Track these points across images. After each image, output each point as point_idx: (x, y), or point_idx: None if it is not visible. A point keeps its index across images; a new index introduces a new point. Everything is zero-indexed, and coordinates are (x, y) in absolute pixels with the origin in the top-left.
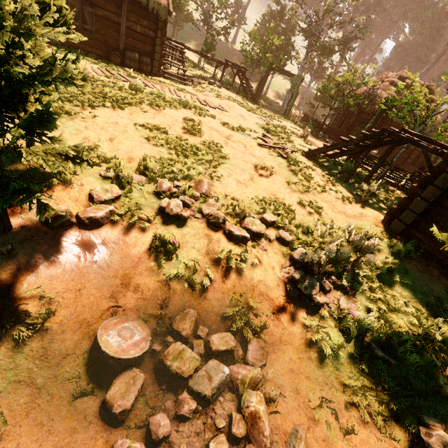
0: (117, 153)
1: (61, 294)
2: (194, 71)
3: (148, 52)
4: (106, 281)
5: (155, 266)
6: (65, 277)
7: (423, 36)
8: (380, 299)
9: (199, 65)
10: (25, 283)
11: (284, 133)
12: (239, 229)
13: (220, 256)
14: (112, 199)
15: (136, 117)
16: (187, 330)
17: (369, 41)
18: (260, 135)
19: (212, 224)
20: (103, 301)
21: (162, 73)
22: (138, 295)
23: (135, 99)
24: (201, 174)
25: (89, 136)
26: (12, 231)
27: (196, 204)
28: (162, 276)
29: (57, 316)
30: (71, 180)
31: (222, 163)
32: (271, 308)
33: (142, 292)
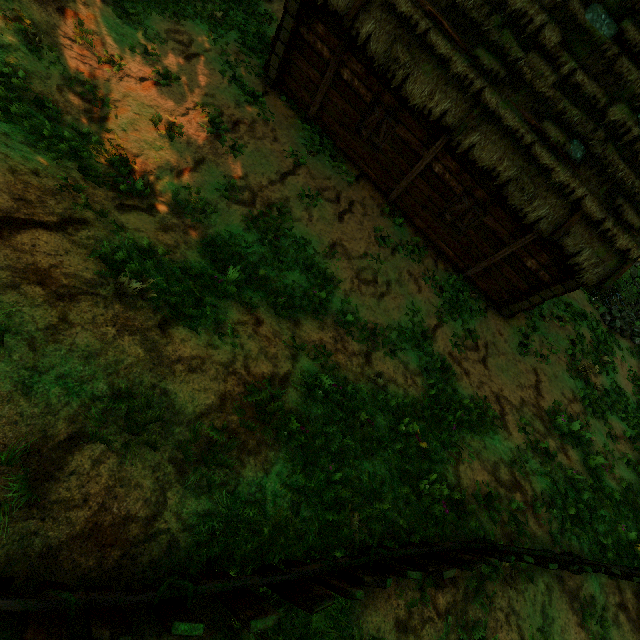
0: None
1: None
2: None
3: None
4: None
5: None
6: None
7: None
8: None
9: None
10: None
11: None
12: None
13: None
14: None
15: None
16: None
17: None
18: None
19: None
20: None
21: None
22: None
23: None
24: None
25: None
26: None
27: None
28: None
29: None
30: None
31: None
32: None
33: None
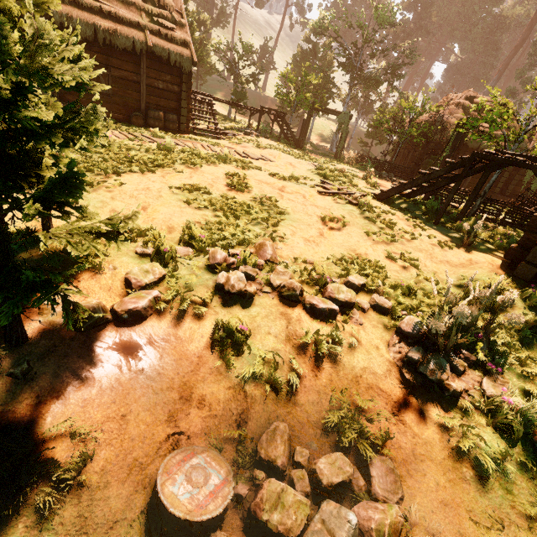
0: (153, 224)
1: (99, 426)
2: (226, 124)
3: (173, 109)
4: (158, 396)
5: (221, 366)
6: (103, 399)
7: (476, 53)
8: (536, 375)
9: (229, 117)
10: (49, 417)
11: (344, 176)
12: (322, 301)
13: (306, 341)
14: (154, 282)
15: (169, 179)
16: (281, 458)
17: (417, 67)
18: (317, 182)
19: (287, 298)
20: (158, 428)
21: (190, 130)
22: (206, 412)
23: (166, 160)
24: (259, 236)
25: (118, 208)
26: (28, 342)
27: (261, 274)
28: (233, 379)
29: (97, 461)
30: (100, 263)
31: (282, 220)
32: (388, 406)
33: (210, 407)
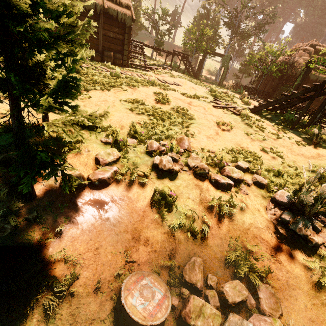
0: (110, 123)
1: (82, 255)
2: (150, 62)
3: (119, 51)
4: (118, 236)
5: (158, 218)
6: (84, 237)
7: (316, 16)
8: None
9: (152, 58)
10: (50, 248)
11: (228, 97)
12: (222, 178)
13: (213, 204)
14: (114, 161)
15: (119, 95)
16: (200, 282)
17: (274, 26)
18: (210, 100)
19: (199, 175)
20: (119, 257)
21: (129, 65)
22: (149, 249)
23: (116, 82)
24: (178, 133)
25: (88, 112)
26: (36, 198)
27: (181, 158)
28: (166, 227)
29: (81, 278)
30: (79, 147)
31: (191, 123)
32: (268, 250)
33: (152, 246)
